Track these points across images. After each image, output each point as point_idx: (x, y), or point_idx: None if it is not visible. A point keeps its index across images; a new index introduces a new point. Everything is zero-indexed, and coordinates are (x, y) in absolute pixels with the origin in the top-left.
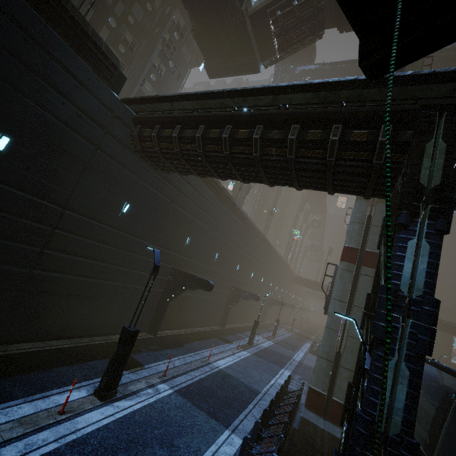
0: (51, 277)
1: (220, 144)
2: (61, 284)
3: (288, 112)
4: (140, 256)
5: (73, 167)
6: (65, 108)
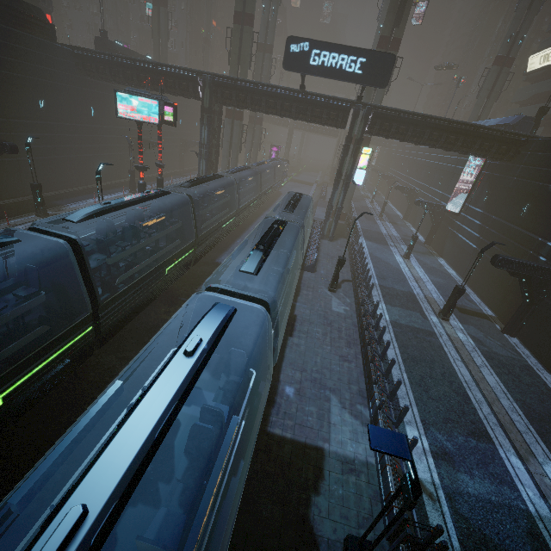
0: (85, 157)
1: (134, 80)
2: (89, 159)
3: (158, 71)
4: (112, 136)
5: (65, 101)
6: (49, 72)
